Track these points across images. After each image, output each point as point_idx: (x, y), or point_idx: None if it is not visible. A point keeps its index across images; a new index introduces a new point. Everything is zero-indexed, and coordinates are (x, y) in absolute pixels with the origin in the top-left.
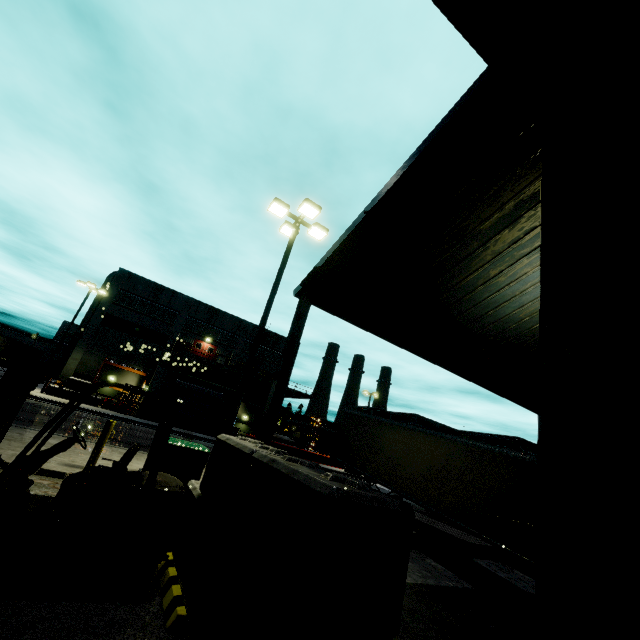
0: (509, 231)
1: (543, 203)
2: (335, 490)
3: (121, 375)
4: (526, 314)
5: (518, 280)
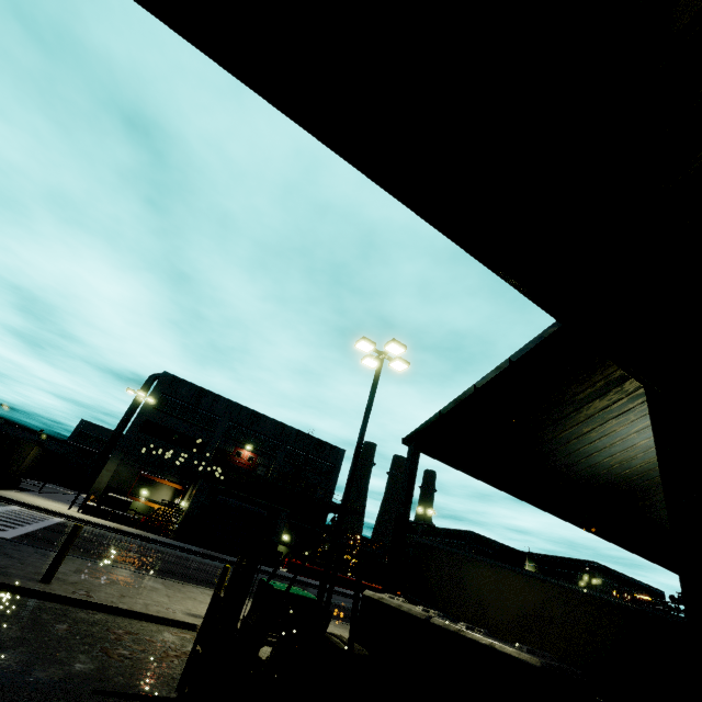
0: (600, 400)
1: (656, 445)
2: (545, 664)
3: (155, 488)
4: (616, 462)
5: (608, 435)
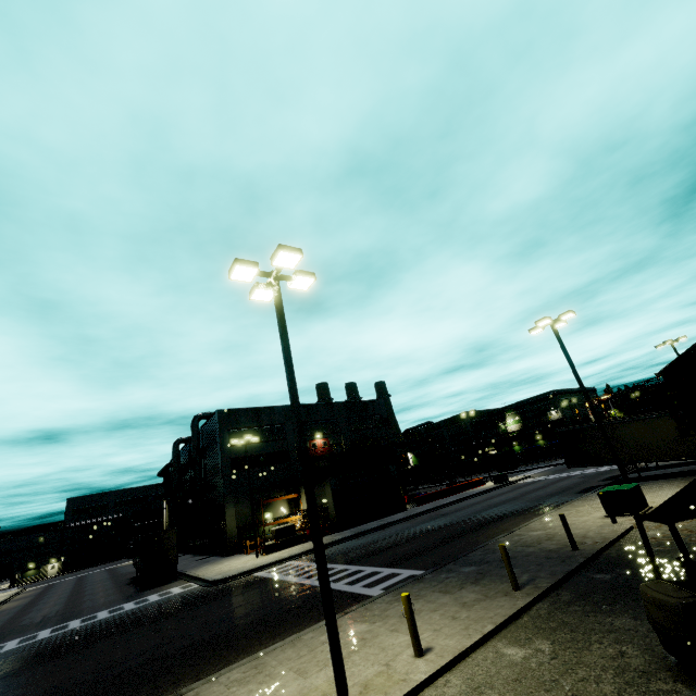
0: None
1: None
2: None
3: (272, 508)
4: None
5: None
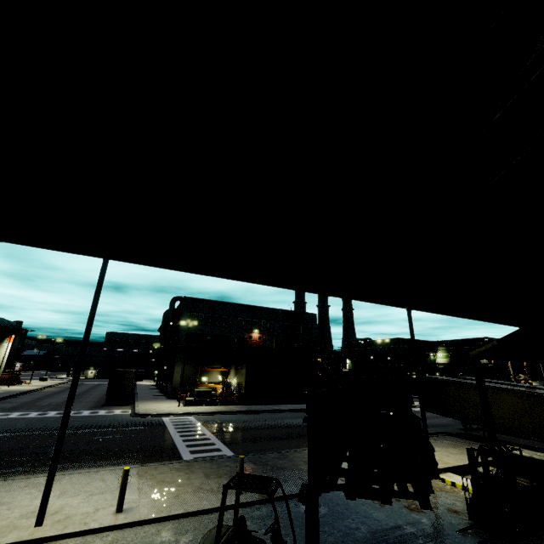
0: None
1: None
2: None
3: (209, 374)
4: None
5: None
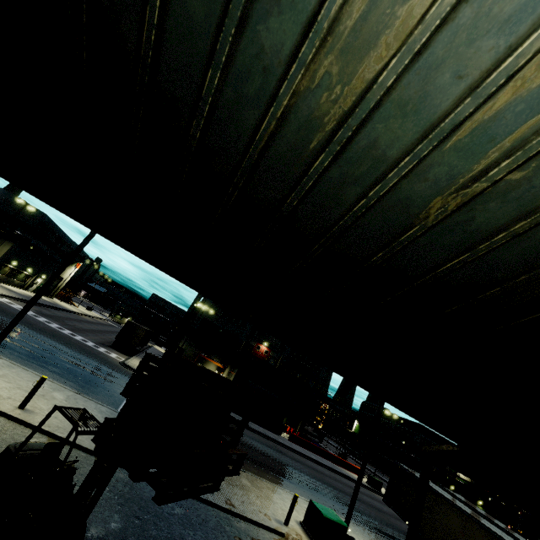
0: None
1: None
2: None
3: (206, 363)
4: None
5: None
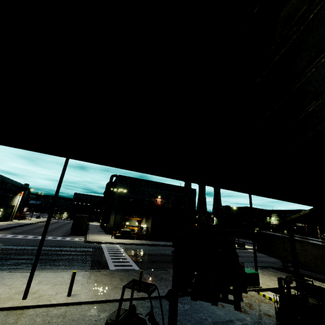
0: None
1: None
2: None
3: (130, 221)
4: None
5: None
